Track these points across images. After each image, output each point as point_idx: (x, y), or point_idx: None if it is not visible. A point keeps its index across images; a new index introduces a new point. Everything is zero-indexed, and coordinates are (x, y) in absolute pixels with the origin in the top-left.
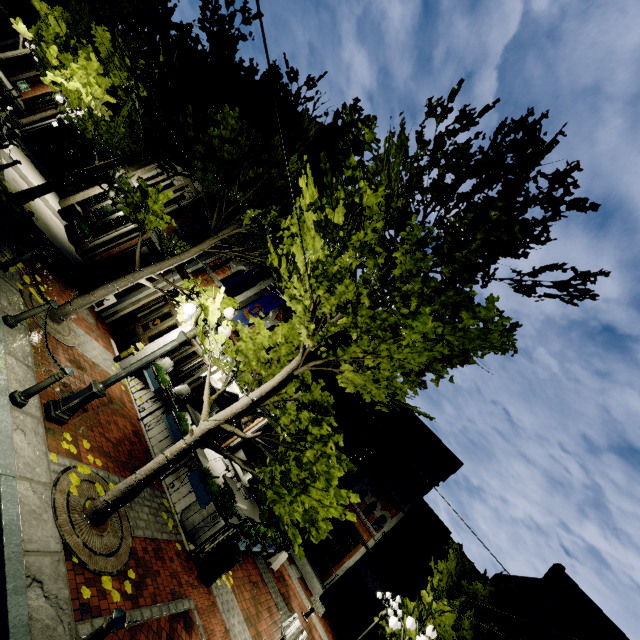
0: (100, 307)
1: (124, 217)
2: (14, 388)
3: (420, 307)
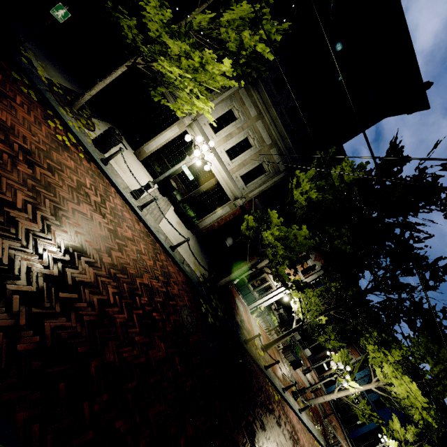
0: (233, 285)
1: (213, 190)
2: (297, 409)
3: None
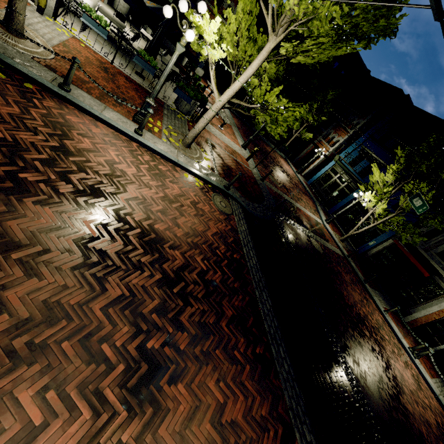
0: None
1: None
2: (129, 128)
3: (359, 15)
